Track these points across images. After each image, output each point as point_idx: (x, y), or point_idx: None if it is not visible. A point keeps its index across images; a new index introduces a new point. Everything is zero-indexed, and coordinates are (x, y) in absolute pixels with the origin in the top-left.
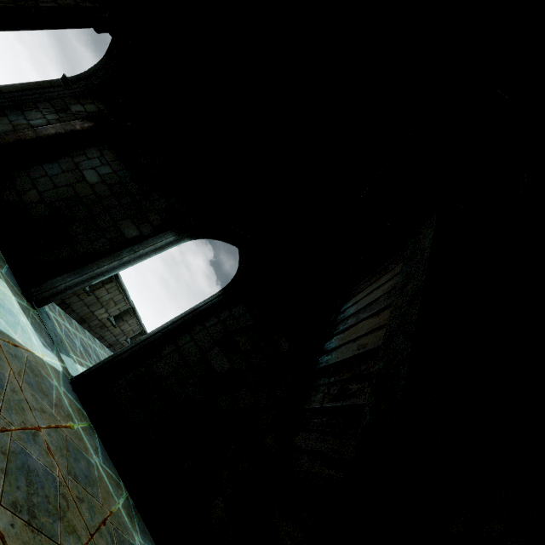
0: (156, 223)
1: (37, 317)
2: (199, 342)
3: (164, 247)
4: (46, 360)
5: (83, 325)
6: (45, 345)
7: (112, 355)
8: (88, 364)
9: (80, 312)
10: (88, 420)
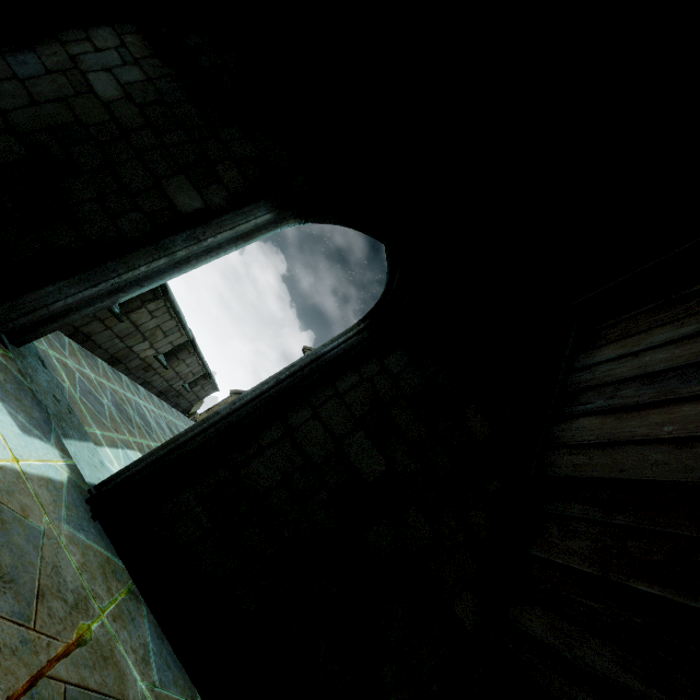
0: (234, 186)
1: (12, 365)
2: (328, 421)
3: (252, 234)
4: (25, 468)
5: (116, 367)
6: (27, 428)
7: (166, 443)
8: (127, 439)
9: (109, 347)
10: (127, 576)
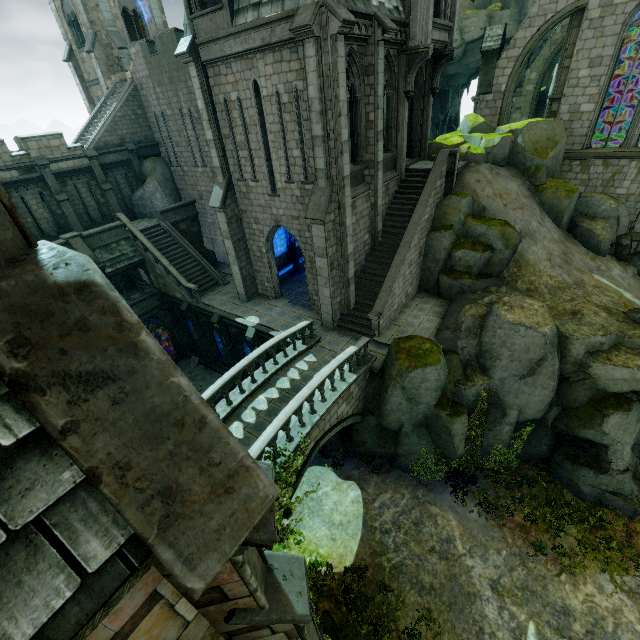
0: None
1: None
2: None
3: None
4: None
5: None
6: None
7: None
8: None
9: None
10: None
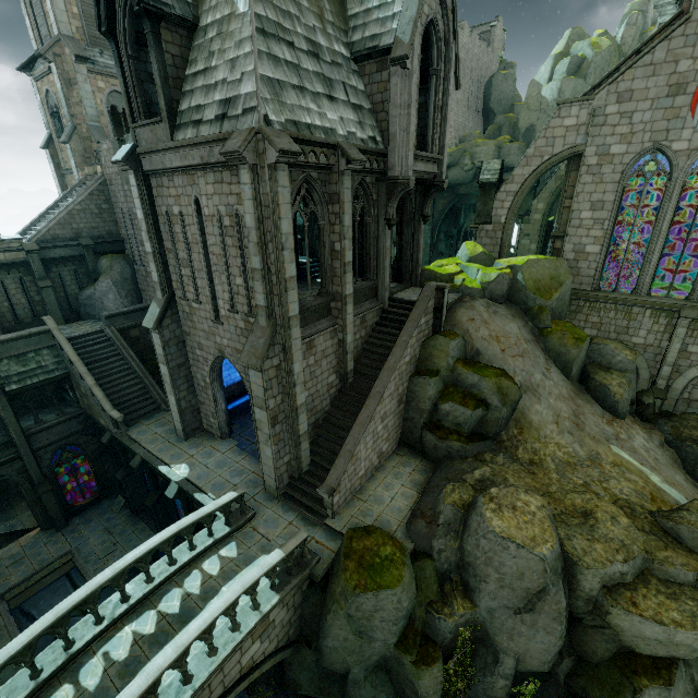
0: None
1: None
2: None
3: None
4: None
5: None
6: None
7: None
8: None
9: None
10: None
